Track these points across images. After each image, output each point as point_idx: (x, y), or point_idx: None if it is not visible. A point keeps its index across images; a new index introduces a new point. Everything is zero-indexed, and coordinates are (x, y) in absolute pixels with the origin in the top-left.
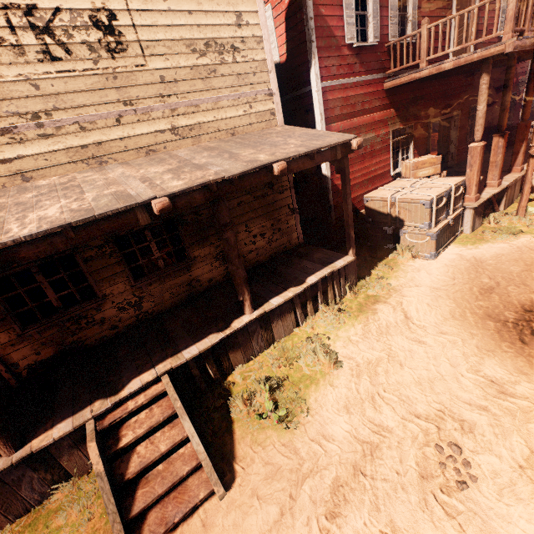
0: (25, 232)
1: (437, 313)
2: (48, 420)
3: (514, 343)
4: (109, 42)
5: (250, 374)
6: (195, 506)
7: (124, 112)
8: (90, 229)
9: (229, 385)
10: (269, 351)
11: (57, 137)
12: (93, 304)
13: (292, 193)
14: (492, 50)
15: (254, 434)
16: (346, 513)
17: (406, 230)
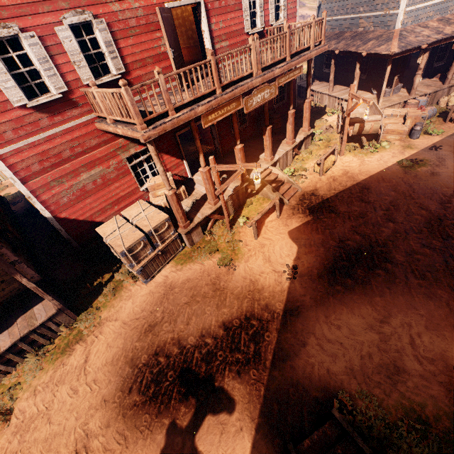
0: None
1: (106, 356)
2: None
3: (125, 392)
4: None
5: None
6: None
7: None
8: None
9: None
10: None
11: None
12: None
13: (3, 252)
14: (135, 135)
15: None
16: None
17: (124, 263)
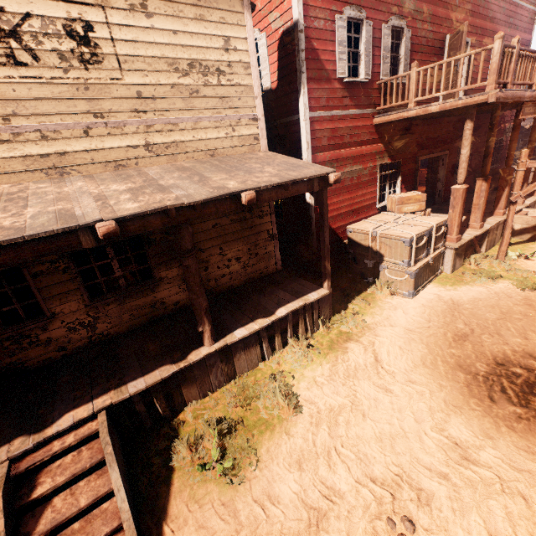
0: None
1: (408, 358)
2: None
3: (483, 400)
4: (83, 53)
5: (204, 412)
6: None
7: (94, 124)
8: (21, 249)
9: (178, 423)
10: (228, 387)
11: (14, 143)
12: (38, 322)
13: (272, 218)
14: (476, 98)
15: (194, 487)
16: None
17: (386, 266)
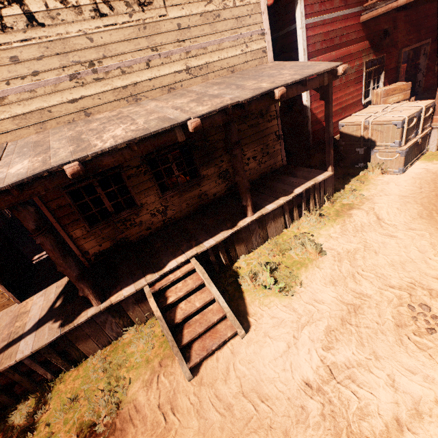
0: (108, 145)
1: (406, 214)
2: (117, 286)
3: None
4: None
5: (252, 261)
6: (225, 341)
7: (152, 57)
8: (145, 144)
9: (236, 269)
10: (264, 246)
11: (106, 80)
12: (134, 210)
13: (278, 121)
14: None
15: (261, 299)
16: (338, 347)
17: (377, 150)
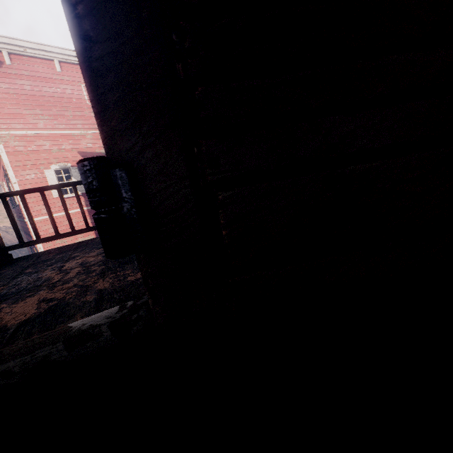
0: None
1: None
2: None
3: None
4: None
5: None
6: None
7: None
8: None
9: None
10: None
11: None
12: None
13: None
14: None
15: None
16: None
17: None
